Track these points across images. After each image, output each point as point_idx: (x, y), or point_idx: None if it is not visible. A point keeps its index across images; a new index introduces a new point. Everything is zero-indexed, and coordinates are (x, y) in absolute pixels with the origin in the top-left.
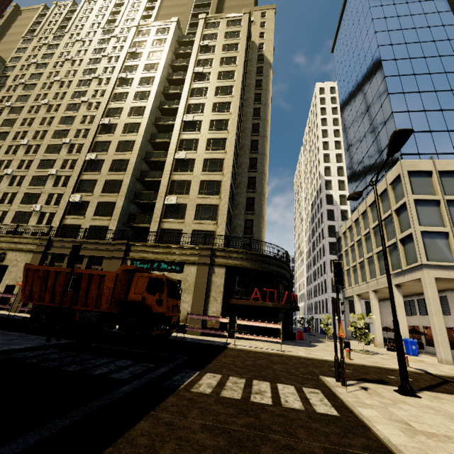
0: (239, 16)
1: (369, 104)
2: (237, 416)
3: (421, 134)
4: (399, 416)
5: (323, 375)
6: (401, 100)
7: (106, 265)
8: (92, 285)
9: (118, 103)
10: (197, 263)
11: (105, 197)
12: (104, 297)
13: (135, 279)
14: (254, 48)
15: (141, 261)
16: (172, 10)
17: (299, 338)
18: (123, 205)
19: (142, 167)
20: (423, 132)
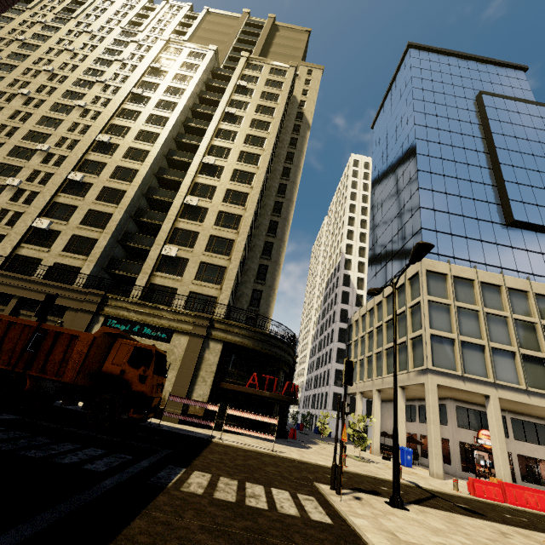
0: (285, 67)
1: (400, 192)
2: (235, 519)
3: (442, 235)
4: (387, 526)
5: (317, 482)
6: (429, 197)
7: (69, 318)
8: (57, 346)
9: (125, 120)
10: (190, 333)
11: (84, 230)
12: (71, 364)
13: (117, 346)
14: (294, 103)
15: (118, 320)
16: (212, 35)
17: (292, 436)
18: (107, 245)
19: (140, 203)
20: (444, 233)
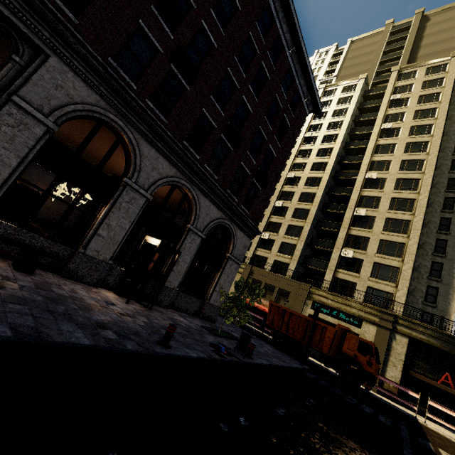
0: (444, 61)
1: None
2: None
3: None
4: None
5: None
6: None
7: (292, 299)
8: (316, 331)
9: (302, 159)
10: (377, 324)
11: (287, 239)
12: (325, 343)
13: (348, 337)
14: None
15: (320, 304)
16: (357, 60)
17: None
18: (302, 248)
19: (319, 216)
20: None
